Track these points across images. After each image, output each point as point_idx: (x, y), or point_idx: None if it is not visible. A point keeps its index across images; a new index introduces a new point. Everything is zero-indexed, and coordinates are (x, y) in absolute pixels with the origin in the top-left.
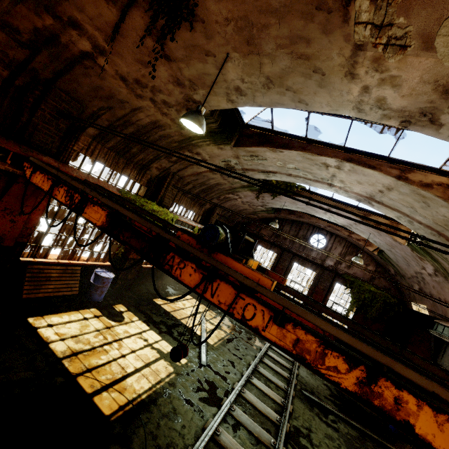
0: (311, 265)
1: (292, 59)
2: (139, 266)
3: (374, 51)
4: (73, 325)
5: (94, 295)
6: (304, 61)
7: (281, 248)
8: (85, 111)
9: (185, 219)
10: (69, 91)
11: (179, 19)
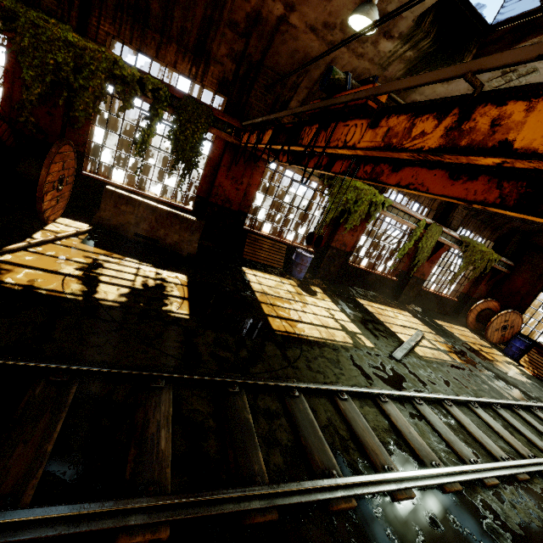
0: None
1: None
2: (343, 260)
3: None
4: (271, 281)
5: (294, 271)
6: None
7: None
8: (287, 84)
9: (404, 208)
10: (273, 67)
11: None
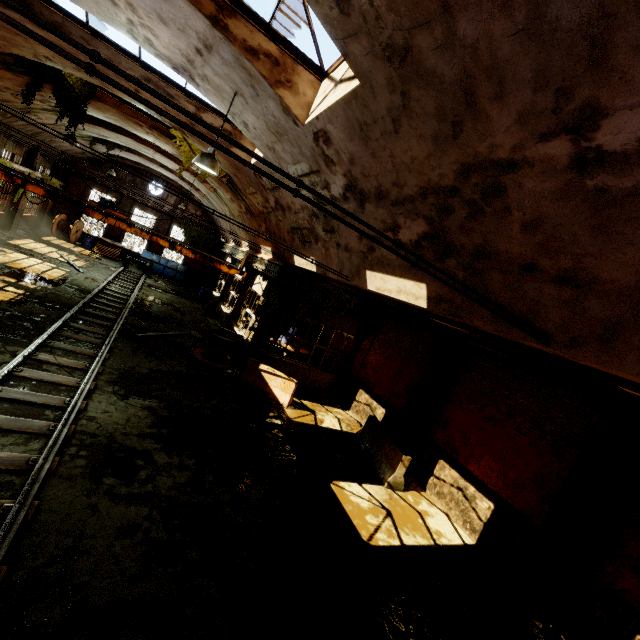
0: (151, 211)
1: (121, 120)
2: None
3: (154, 136)
4: None
5: None
6: (127, 123)
7: (120, 193)
8: None
9: (16, 166)
10: None
11: (77, 122)
